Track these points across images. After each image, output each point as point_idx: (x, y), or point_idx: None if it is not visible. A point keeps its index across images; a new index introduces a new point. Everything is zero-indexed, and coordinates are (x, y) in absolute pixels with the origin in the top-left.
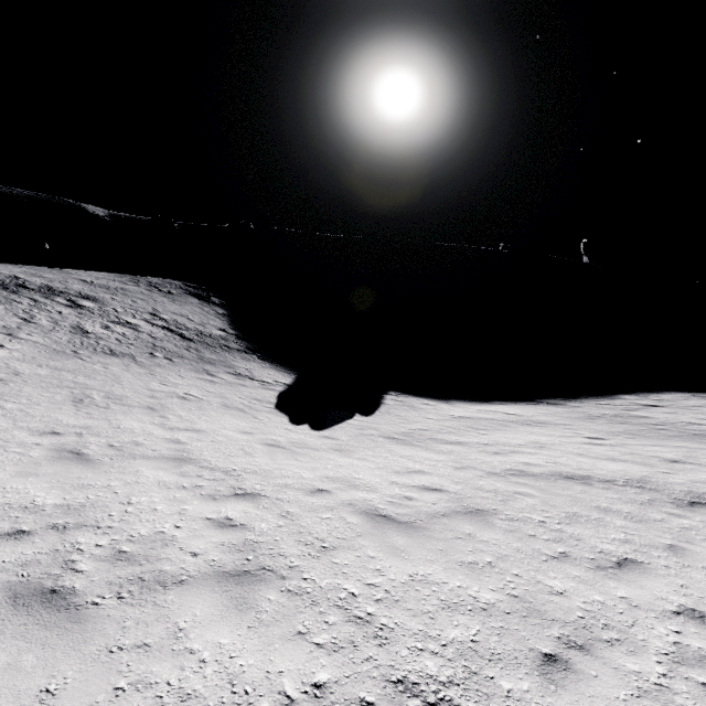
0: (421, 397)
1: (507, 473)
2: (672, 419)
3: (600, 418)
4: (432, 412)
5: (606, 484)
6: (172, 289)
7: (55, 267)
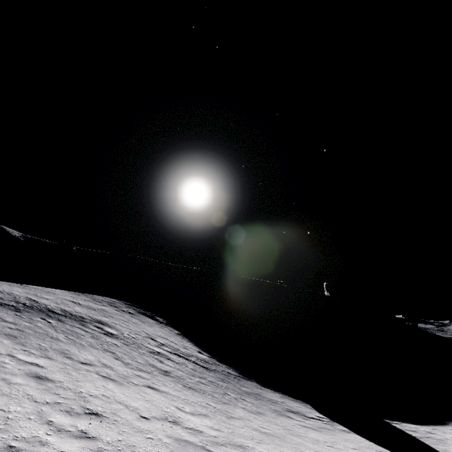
0: (409, 423)
1: None
2: None
3: None
4: None
5: None
6: (127, 308)
7: None
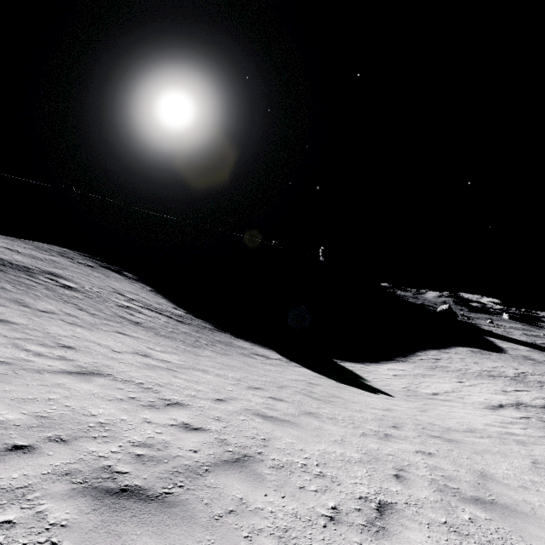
0: (351, 362)
1: (493, 408)
2: (456, 367)
3: (435, 369)
4: (377, 373)
5: (522, 407)
6: (84, 261)
7: None
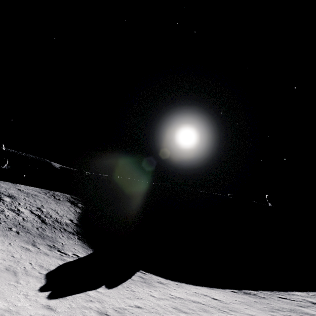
0: (161, 276)
1: None
2: None
3: (279, 311)
4: (160, 290)
5: None
6: (62, 198)
7: (22, 184)
